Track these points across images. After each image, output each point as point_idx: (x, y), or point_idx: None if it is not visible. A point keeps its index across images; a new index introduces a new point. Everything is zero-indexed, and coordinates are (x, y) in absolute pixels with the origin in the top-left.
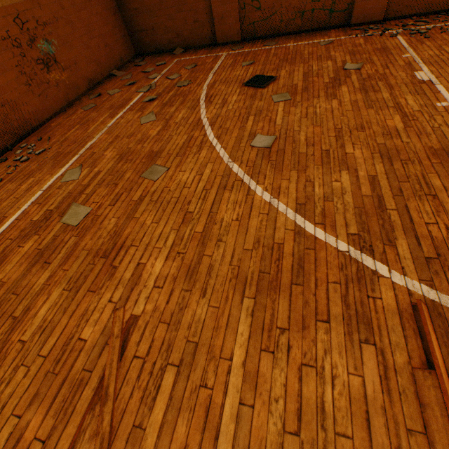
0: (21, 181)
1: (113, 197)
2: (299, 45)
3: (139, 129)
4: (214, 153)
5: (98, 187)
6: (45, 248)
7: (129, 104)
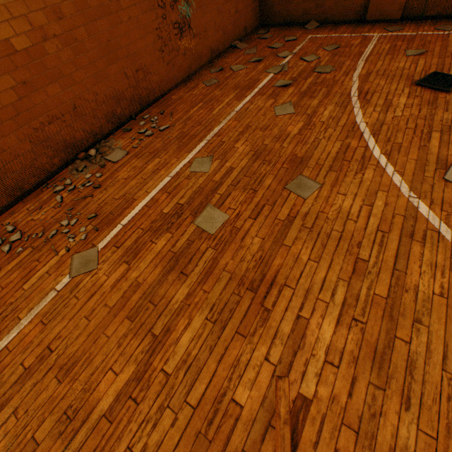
0: (146, 159)
1: (252, 207)
2: None
3: (273, 121)
4: (384, 177)
5: (232, 189)
6: (180, 253)
7: (257, 87)
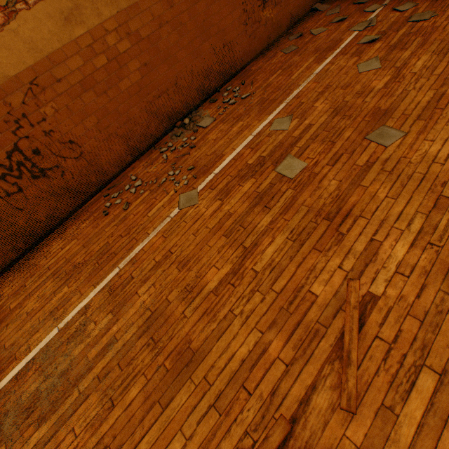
0: (231, 123)
1: (330, 156)
2: None
3: (356, 79)
4: None
5: (311, 142)
6: (263, 193)
7: (339, 47)
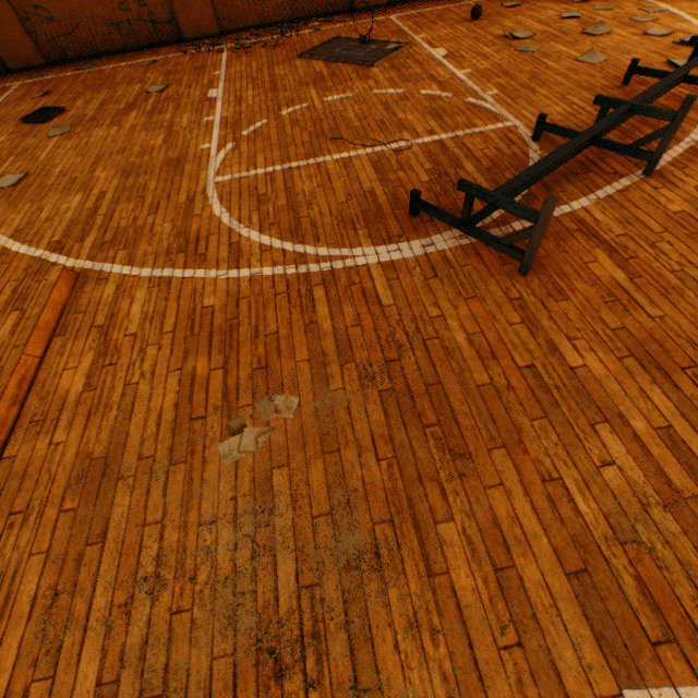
0: None
1: None
2: (120, 67)
3: None
4: None
5: None
6: None
7: None
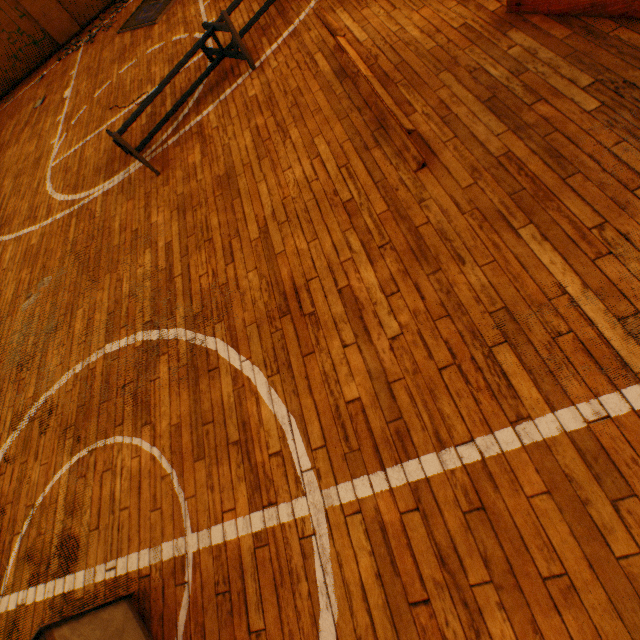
0: None
1: None
2: (27, 90)
3: None
4: None
5: None
6: None
7: None
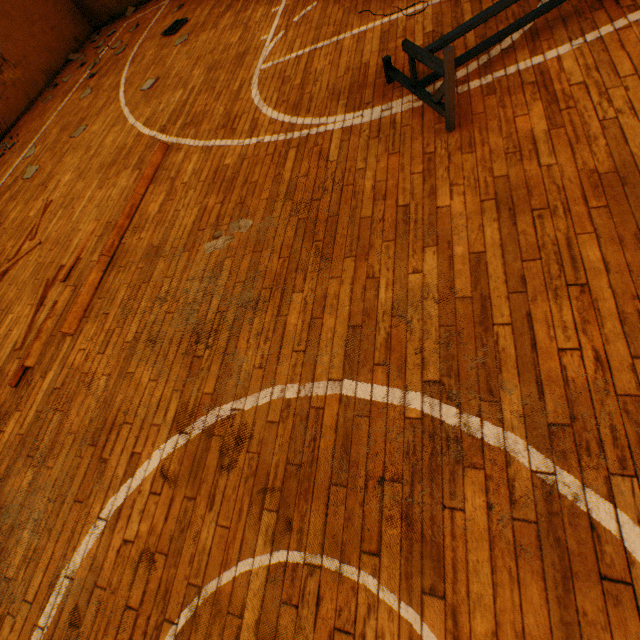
0: (1, 169)
1: (53, 156)
2: None
3: (78, 105)
4: (118, 105)
5: (46, 154)
6: (15, 194)
7: (77, 86)
